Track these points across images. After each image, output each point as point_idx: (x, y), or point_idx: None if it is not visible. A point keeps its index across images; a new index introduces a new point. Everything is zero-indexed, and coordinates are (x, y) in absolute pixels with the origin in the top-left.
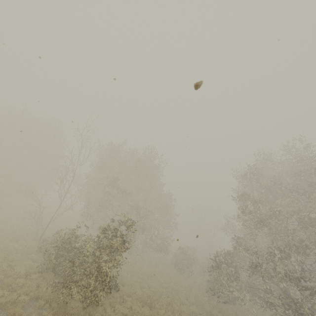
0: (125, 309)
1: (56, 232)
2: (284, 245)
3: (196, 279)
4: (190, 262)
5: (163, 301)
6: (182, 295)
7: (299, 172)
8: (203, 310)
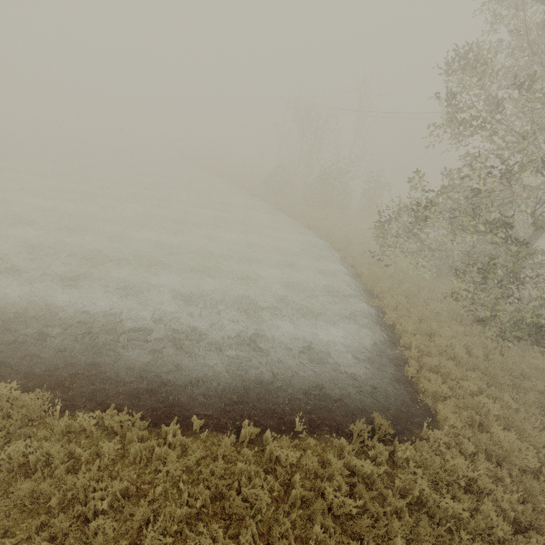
0: None
1: None
2: None
3: None
4: None
5: None
6: None
7: None
8: None
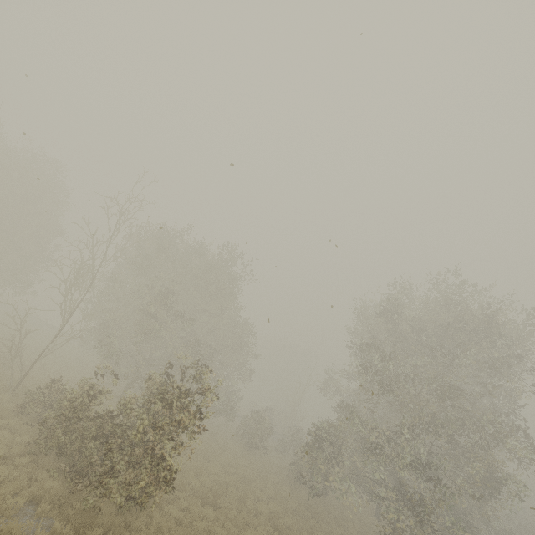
0: (180, 513)
1: (54, 379)
2: (413, 420)
3: (273, 459)
4: (267, 433)
5: (231, 497)
6: (256, 485)
7: (443, 319)
8: (287, 508)
